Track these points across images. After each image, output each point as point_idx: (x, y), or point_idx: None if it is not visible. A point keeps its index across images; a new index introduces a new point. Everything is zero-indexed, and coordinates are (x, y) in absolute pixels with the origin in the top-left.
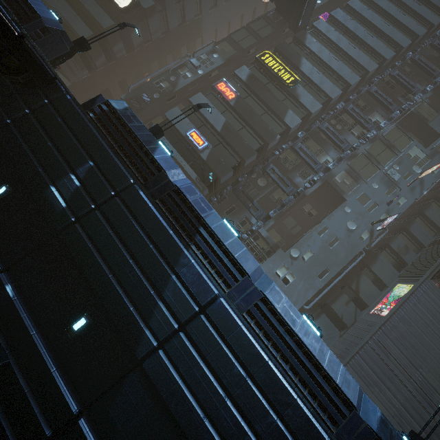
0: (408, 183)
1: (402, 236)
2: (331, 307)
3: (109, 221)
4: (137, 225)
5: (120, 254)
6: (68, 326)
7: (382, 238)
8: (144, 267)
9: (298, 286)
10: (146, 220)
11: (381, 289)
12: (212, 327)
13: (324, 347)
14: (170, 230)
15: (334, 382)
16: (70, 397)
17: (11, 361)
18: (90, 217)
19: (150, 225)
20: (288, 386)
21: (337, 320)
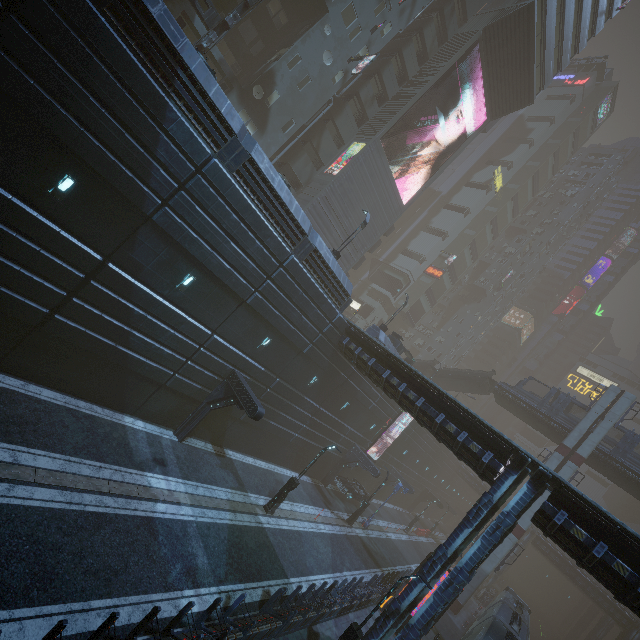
0: (401, 0)
1: (374, 82)
2: (291, 167)
3: (45, 41)
4: (93, 55)
5: (86, 100)
6: (51, 189)
7: (355, 82)
8: (125, 121)
9: (259, 141)
10: (106, 49)
11: (339, 148)
12: (209, 186)
13: (293, 199)
14: (144, 70)
15: (297, 222)
16: (90, 250)
17: (1, 227)
18: (7, 29)
19: (115, 59)
20: (269, 225)
21: (295, 180)
